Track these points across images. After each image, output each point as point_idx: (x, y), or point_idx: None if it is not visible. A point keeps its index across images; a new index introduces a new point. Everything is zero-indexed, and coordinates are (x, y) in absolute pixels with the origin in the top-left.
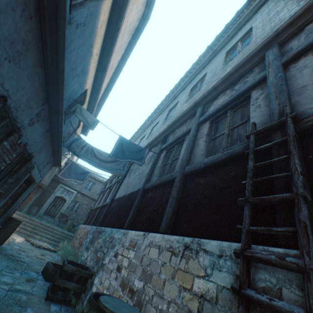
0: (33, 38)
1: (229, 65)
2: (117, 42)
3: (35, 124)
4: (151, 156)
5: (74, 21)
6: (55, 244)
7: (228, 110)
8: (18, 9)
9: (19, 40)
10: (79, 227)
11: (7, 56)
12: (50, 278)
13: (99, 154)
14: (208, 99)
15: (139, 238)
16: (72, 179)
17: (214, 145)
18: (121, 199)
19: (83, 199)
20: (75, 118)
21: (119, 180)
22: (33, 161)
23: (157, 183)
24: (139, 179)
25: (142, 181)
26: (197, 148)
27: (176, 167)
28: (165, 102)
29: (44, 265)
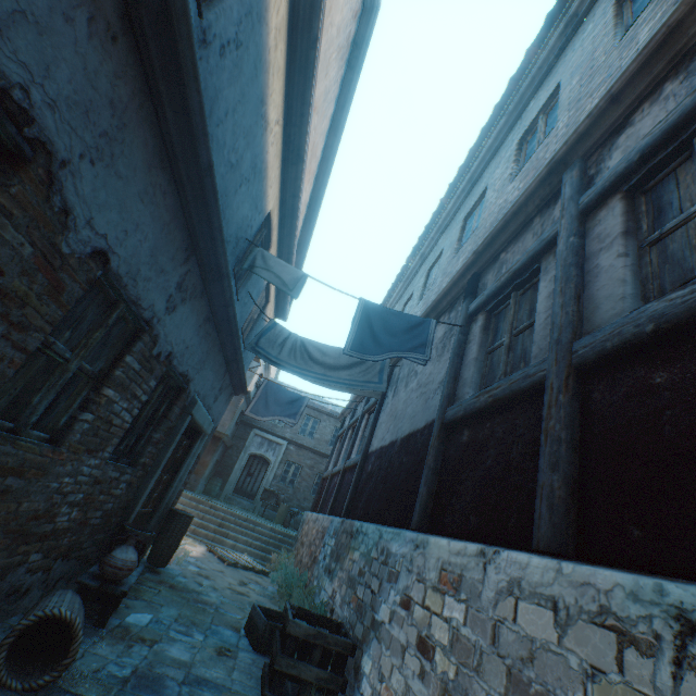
0: (129, 94)
1: (643, 21)
2: (316, 85)
3: (179, 309)
4: (442, 338)
5: (212, 38)
6: (263, 556)
7: (694, 137)
8: (79, 17)
9: (100, 103)
10: (303, 517)
11: (84, 149)
12: (263, 646)
13: (318, 353)
14: (594, 138)
15: (466, 564)
16: (273, 418)
17: (668, 255)
18: (385, 452)
19: (301, 457)
20: (256, 284)
21: (371, 406)
22: (191, 389)
23: (481, 402)
24: (422, 399)
25: (432, 402)
26: (598, 283)
27: (535, 352)
28: (449, 203)
29: (247, 610)
